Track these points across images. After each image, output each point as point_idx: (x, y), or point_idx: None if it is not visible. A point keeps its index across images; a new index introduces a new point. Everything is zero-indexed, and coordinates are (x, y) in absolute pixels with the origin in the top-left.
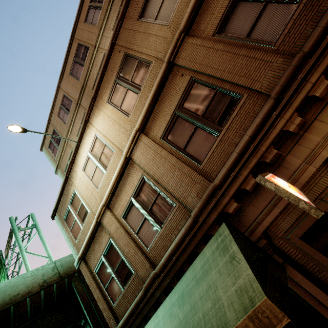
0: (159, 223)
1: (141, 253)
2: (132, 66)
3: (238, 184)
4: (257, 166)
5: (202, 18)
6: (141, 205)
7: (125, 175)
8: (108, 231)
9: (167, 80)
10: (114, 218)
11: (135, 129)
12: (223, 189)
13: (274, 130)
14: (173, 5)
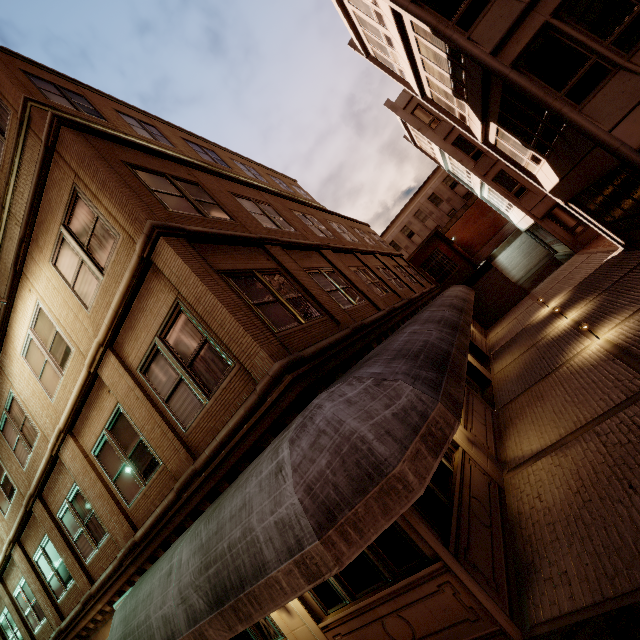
0: (39, 620)
1: (29, 635)
2: (1, 471)
3: (70, 639)
4: (78, 635)
5: (49, 491)
6: (26, 597)
7: (11, 561)
8: (3, 600)
9: (31, 514)
10: (6, 593)
11: (9, 538)
12: (61, 639)
13: (81, 625)
14: (26, 457)
